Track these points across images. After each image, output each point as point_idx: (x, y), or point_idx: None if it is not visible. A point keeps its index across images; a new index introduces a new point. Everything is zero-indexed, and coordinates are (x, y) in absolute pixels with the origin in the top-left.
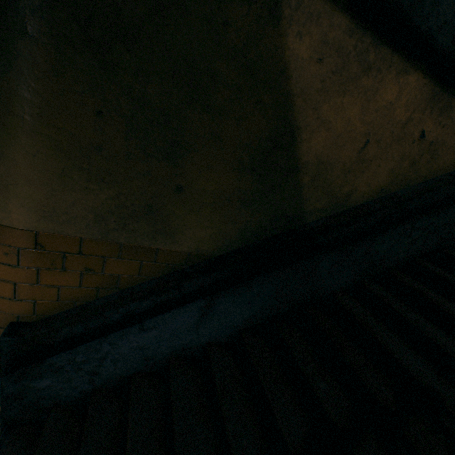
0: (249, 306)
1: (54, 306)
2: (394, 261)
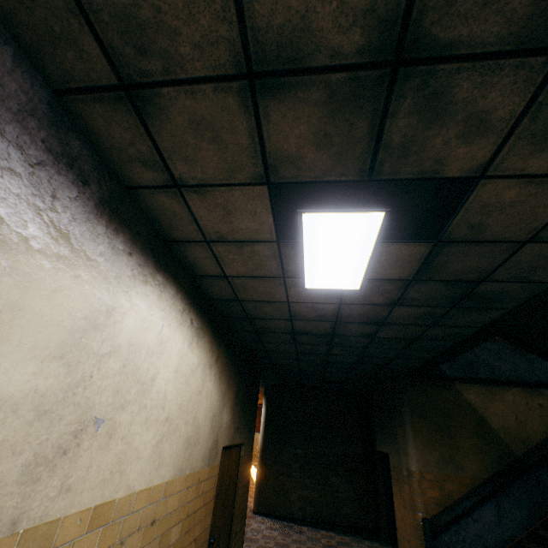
0: (519, 507)
1: (433, 508)
2: None
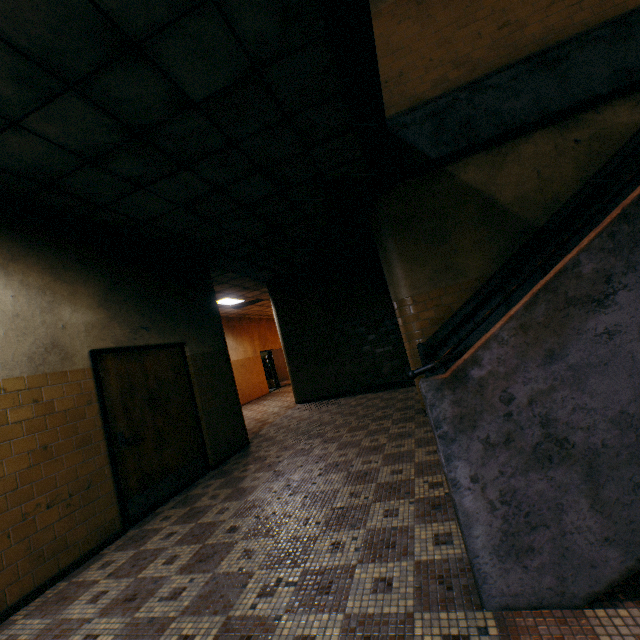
0: None
1: (430, 330)
2: None
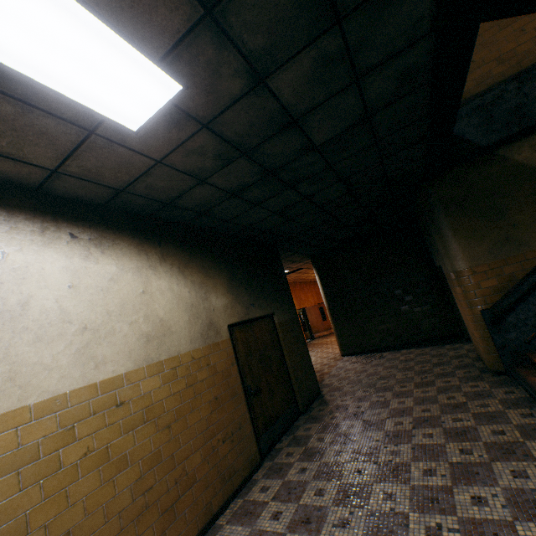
0: None
1: (492, 297)
2: None
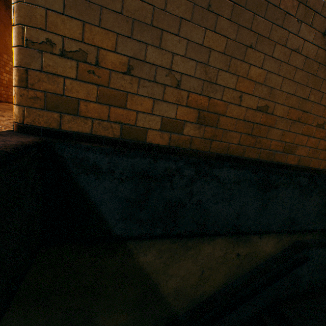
0: None
1: None
2: (246, 317)
